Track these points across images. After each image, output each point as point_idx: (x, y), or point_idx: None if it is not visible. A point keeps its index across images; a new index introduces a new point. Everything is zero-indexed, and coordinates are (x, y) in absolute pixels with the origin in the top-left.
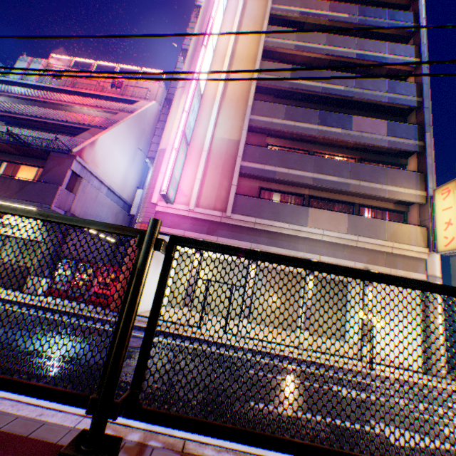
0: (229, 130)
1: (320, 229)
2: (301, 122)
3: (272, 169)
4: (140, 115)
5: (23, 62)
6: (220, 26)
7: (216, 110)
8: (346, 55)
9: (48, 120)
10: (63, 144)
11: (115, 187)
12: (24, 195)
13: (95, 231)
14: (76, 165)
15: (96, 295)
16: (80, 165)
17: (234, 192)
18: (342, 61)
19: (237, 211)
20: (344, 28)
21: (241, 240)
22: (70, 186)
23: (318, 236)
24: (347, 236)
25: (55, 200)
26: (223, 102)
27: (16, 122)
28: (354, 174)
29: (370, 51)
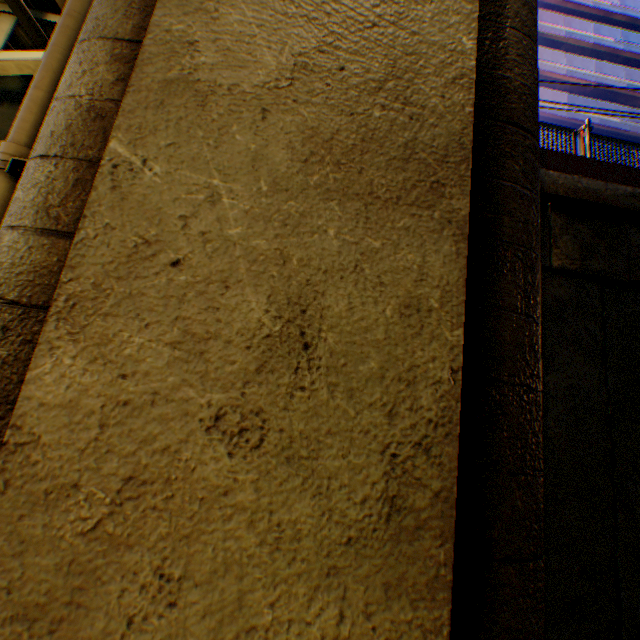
0: None
1: None
2: None
3: None
4: None
5: None
6: None
7: None
8: (616, 85)
9: None
10: None
11: None
12: None
13: None
14: None
15: None
16: None
17: None
18: (606, 91)
19: None
20: (603, 53)
21: None
22: None
23: None
24: None
25: None
26: None
27: None
28: None
29: (638, 82)
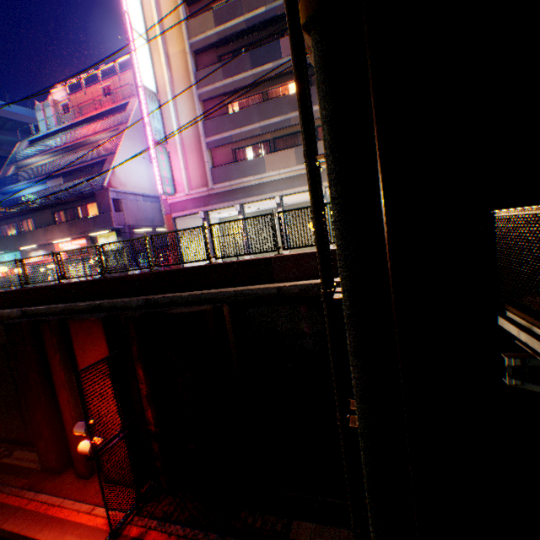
0: (188, 114)
1: (277, 171)
2: (237, 75)
3: (229, 135)
4: (134, 121)
5: (40, 112)
6: (139, 3)
7: (171, 101)
8: None
9: (82, 165)
10: (98, 183)
11: (147, 192)
12: (99, 226)
13: (151, 230)
14: (112, 194)
15: (165, 268)
16: (115, 192)
17: (209, 169)
18: None
19: (216, 182)
20: None
21: (227, 202)
22: (118, 208)
23: (277, 176)
24: (297, 168)
25: (114, 222)
26: (174, 88)
27: (67, 174)
28: (293, 107)
29: None
